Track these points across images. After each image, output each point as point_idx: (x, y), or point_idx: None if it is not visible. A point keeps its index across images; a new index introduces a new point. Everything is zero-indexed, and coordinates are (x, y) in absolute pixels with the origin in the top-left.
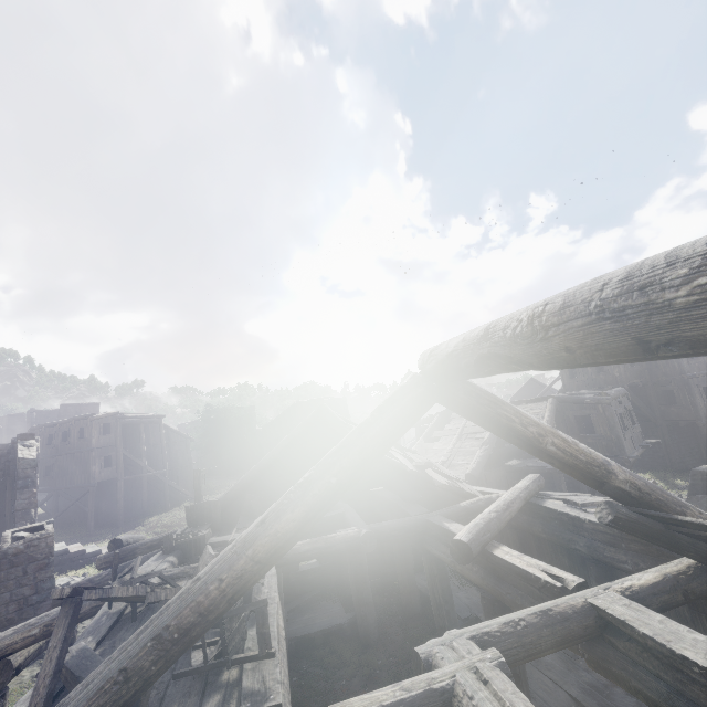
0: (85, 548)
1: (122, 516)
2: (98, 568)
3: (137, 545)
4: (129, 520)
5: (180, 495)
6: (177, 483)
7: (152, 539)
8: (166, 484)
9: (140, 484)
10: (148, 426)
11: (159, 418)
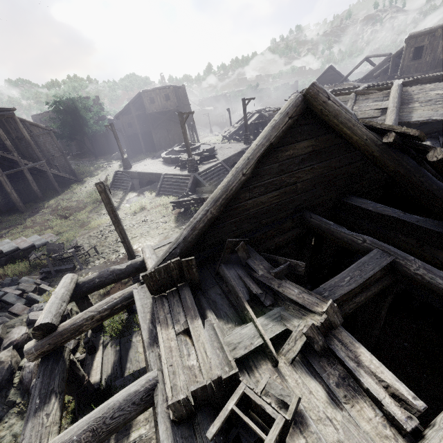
0: (0, 245)
1: (21, 204)
2: (34, 361)
3: (79, 322)
4: (30, 205)
5: (65, 179)
6: (58, 171)
7: (99, 310)
8: (48, 173)
9: (23, 175)
10: (1, 121)
11: (9, 111)
